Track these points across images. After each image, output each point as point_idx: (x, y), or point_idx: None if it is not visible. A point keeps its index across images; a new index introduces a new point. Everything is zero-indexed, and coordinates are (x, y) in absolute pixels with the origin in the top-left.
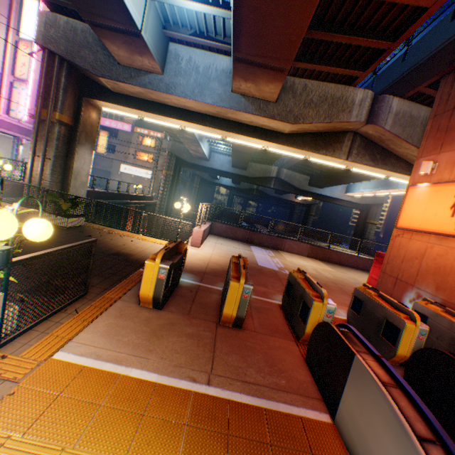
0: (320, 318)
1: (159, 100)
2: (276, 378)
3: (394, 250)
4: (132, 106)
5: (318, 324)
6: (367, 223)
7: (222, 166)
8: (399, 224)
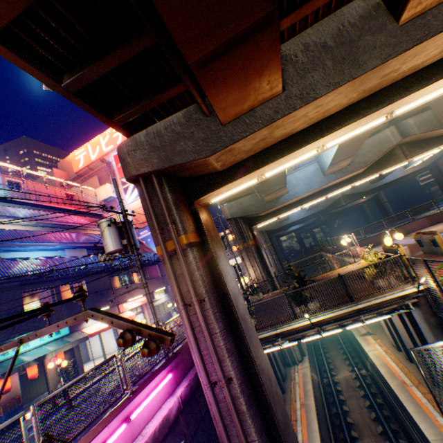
0: None
1: (287, 204)
2: None
3: None
4: (275, 215)
5: None
6: None
7: (300, 215)
8: None
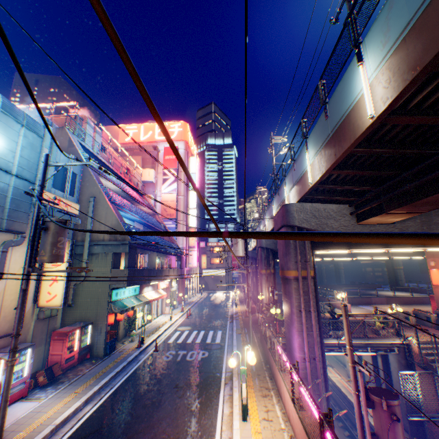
0: (433, 319)
1: None
2: (434, 331)
3: (436, 293)
4: None
5: (435, 319)
6: (395, 269)
7: None
8: (432, 283)
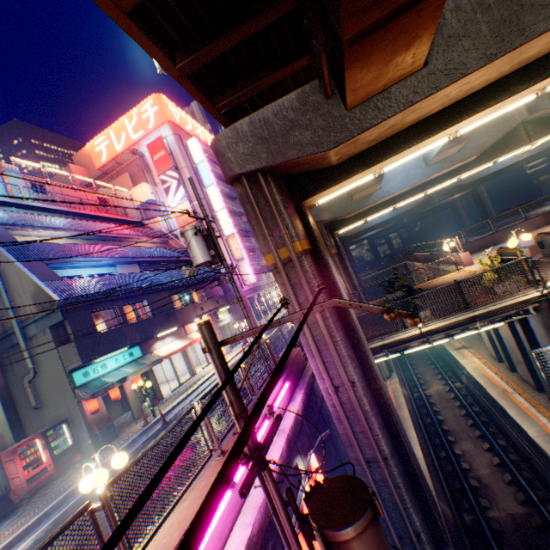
0: None
1: (378, 203)
2: None
3: None
4: (362, 218)
5: None
6: None
7: (382, 217)
8: None
